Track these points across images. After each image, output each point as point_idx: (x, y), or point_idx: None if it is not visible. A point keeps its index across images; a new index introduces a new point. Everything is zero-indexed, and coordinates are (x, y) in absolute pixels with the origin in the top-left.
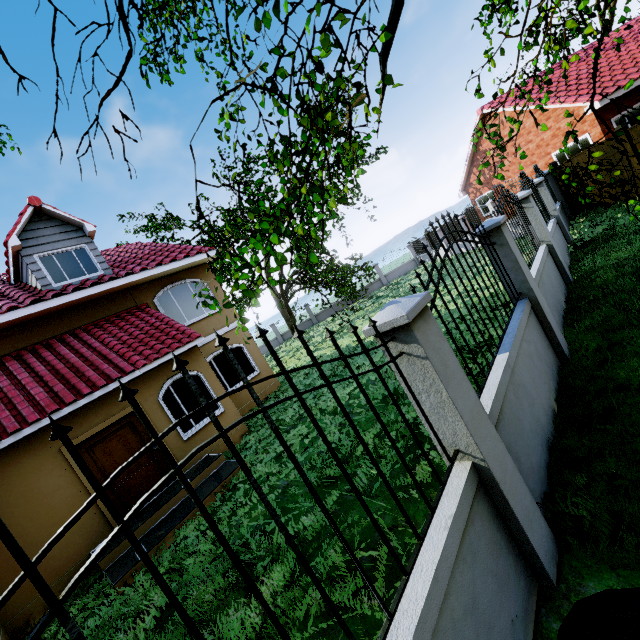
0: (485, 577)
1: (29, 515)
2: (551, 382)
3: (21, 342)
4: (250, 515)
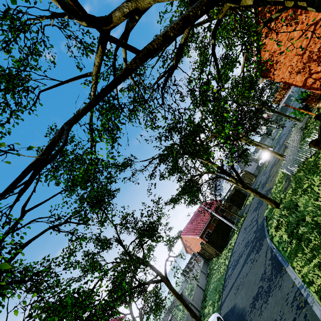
0: None
1: None
2: None
3: None
4: None
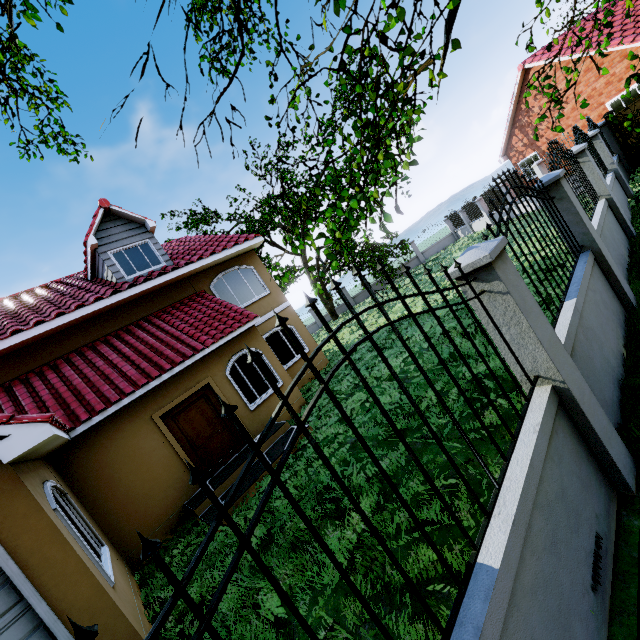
0: (570, 476)
1: (134, 471)
2: (618, 330)
3: (106, 329)
4: (324, 467)
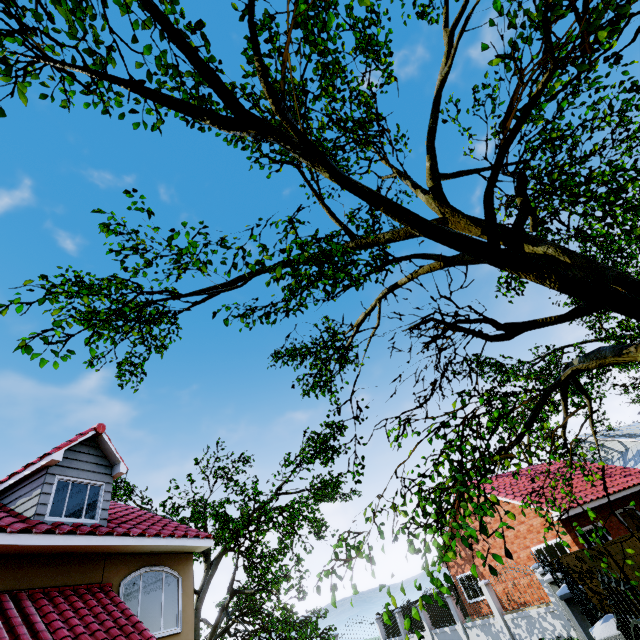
0: None
1: None
2: None
3: None
4: None
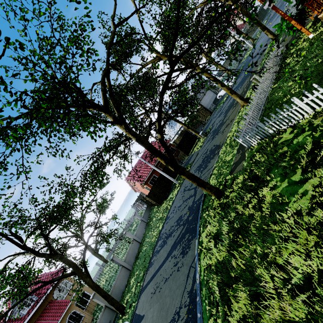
0: (106, 315)
1: None
2: (126, 278)
3: None
4: None
